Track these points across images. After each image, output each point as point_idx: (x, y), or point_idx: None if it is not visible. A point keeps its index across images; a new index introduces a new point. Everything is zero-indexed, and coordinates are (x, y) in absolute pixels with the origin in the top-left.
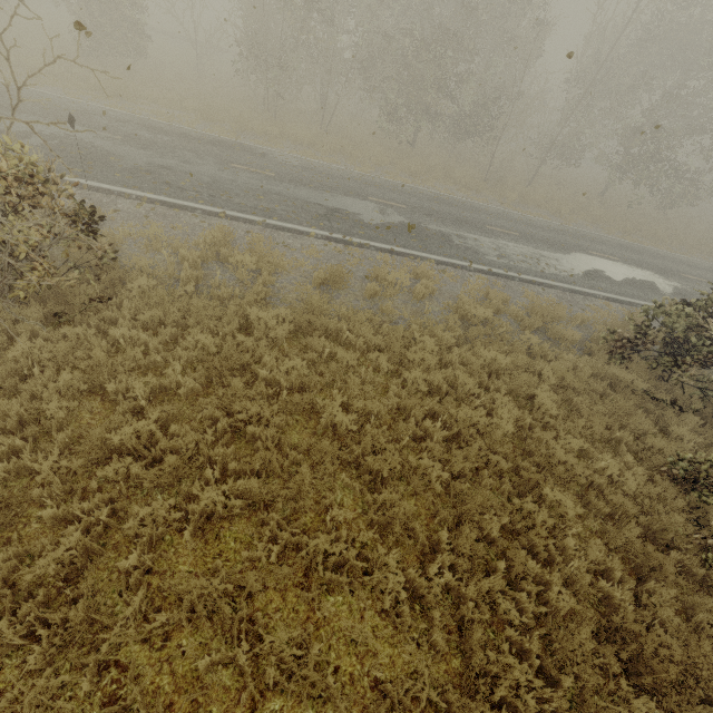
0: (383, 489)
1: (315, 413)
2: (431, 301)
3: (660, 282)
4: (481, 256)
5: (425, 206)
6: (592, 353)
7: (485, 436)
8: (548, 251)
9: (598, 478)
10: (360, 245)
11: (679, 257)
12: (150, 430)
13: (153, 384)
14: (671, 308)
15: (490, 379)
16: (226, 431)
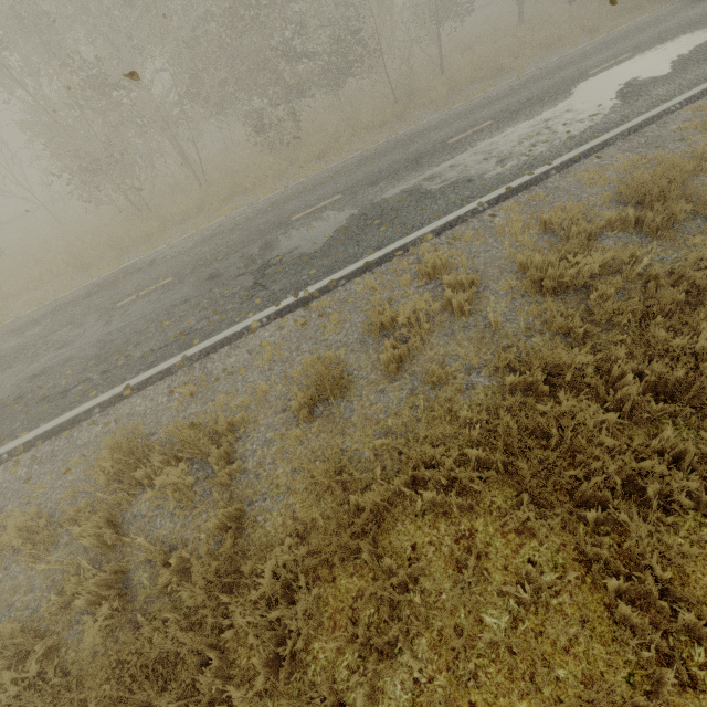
0: None
1: None
2: (482, 299)
3: None
4: (480, 180)
5: (360, 177)
6: None
7: None
8: (545, 110)
9: None
10: (323, 291)
11: (682, 3)
12: None
13: None
14: None
15: None
16: None
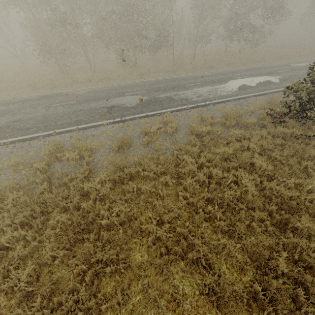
0: (206, 273)
1: (144, 232)
2: (177, 133)
3: (271, 79)
4: (190, 100)
5: (153, 87)
6: (264, 125)
7: (242, 200)
8: (217, 85)
9: (311, 196)
10: (130, 119)
11: (271, 65)
12: (43, 303)
13: (35, 267)
14: (298, 88)
15: (226, 163)
16: (94, 276)
